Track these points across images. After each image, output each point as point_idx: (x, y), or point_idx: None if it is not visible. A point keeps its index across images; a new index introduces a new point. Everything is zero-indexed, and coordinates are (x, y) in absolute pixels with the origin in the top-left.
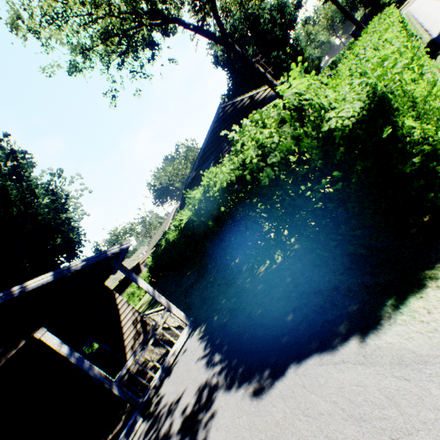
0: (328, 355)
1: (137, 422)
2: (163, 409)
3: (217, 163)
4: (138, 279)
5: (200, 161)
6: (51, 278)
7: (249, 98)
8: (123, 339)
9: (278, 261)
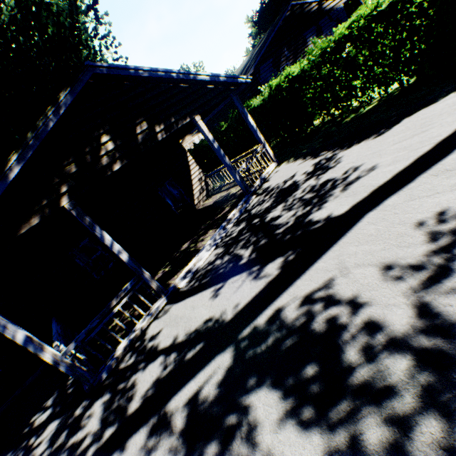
0: (433, 105)
1: (252, 197)
2: (276, 185)
3: (274, 67)
4: (247, 115)
5: (259, 60)
6: (209, 78)
7: (317, 4)
8: (192, 189)
9: (365, 110)
